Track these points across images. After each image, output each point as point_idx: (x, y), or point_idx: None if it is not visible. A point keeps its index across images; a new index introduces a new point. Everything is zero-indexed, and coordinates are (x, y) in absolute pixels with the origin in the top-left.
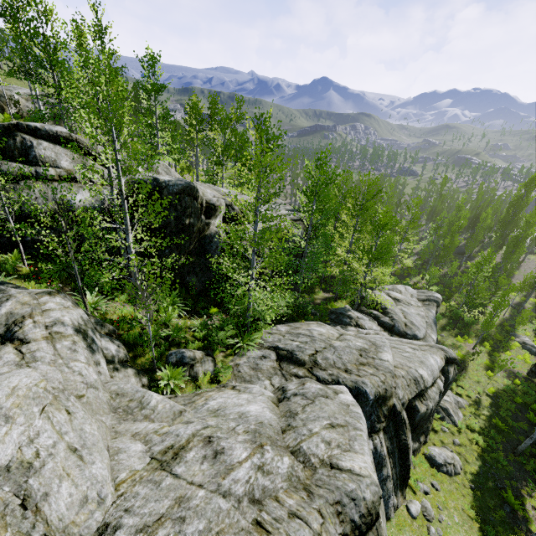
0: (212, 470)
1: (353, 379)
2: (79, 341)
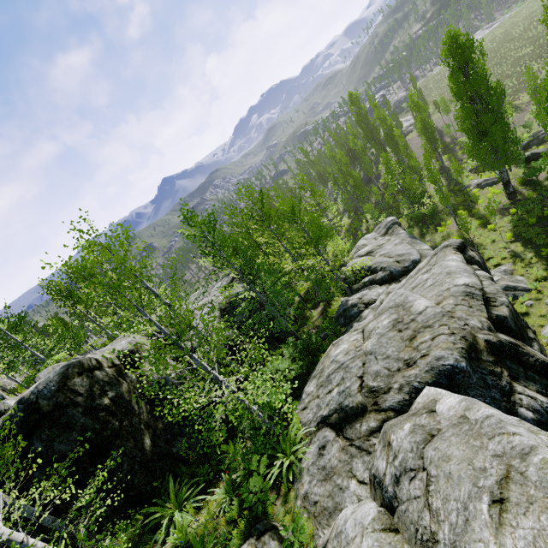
0: None
1: (425, 367)
2: None
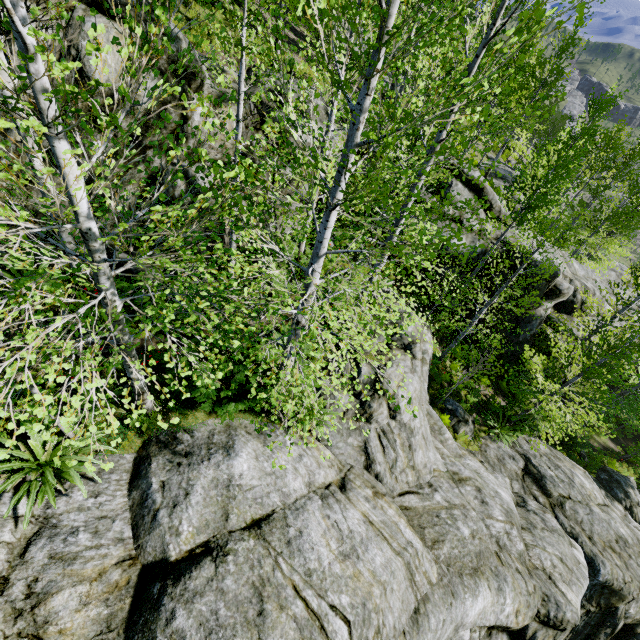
0: (480, 507)
1: (594, 551)
2: (428, 368)
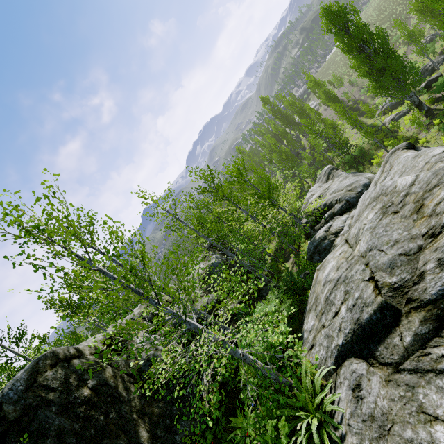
0: None
1: None
2: None
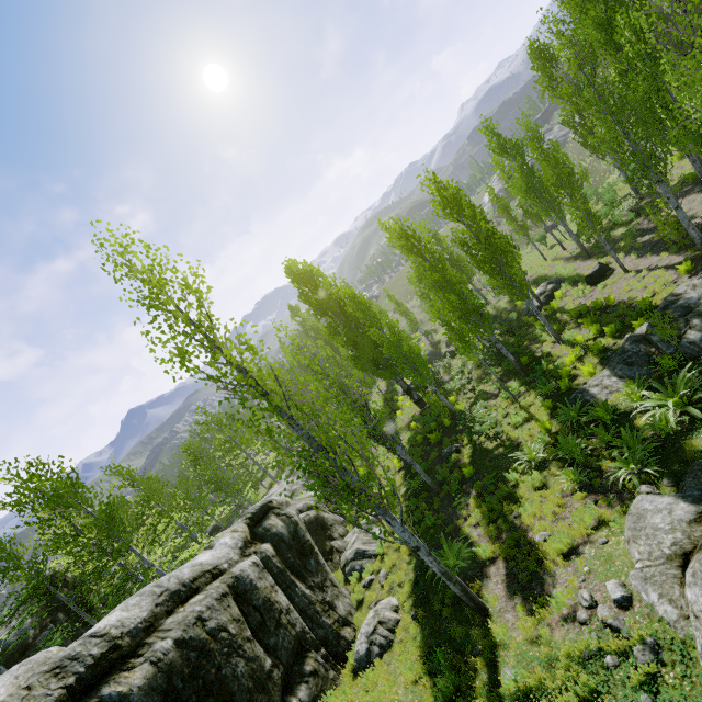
0: None
1: None
2: None
